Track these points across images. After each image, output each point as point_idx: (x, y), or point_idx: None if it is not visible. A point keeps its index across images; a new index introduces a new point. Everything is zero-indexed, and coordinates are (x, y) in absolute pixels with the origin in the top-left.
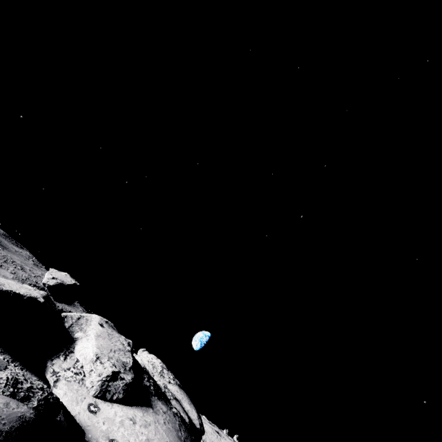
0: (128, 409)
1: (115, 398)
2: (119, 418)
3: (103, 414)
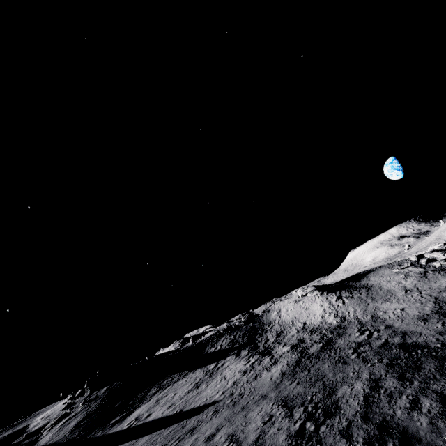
0: None
1: (445, 255)
2: None
3: (445, 256)
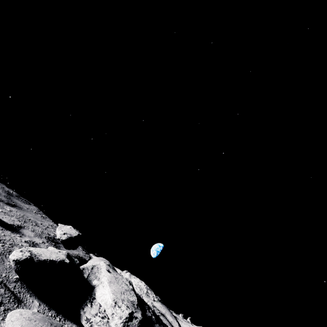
0: None
1: None
2: None
3: None
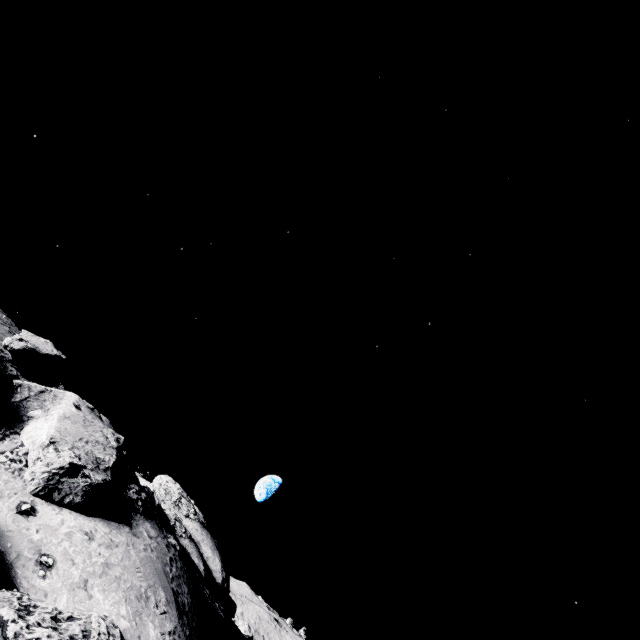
0: (86, 519)
1: (68, 501)
2: (66, 529)
3: (41, 520)
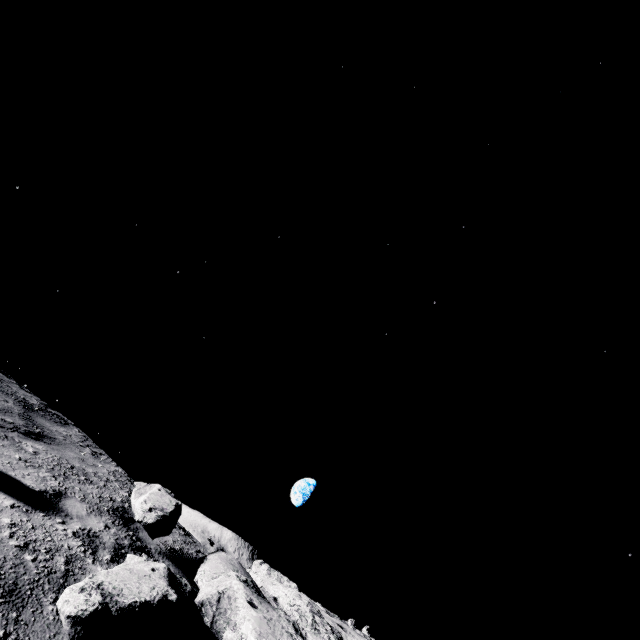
0: None
1: None
2: None
3: None
